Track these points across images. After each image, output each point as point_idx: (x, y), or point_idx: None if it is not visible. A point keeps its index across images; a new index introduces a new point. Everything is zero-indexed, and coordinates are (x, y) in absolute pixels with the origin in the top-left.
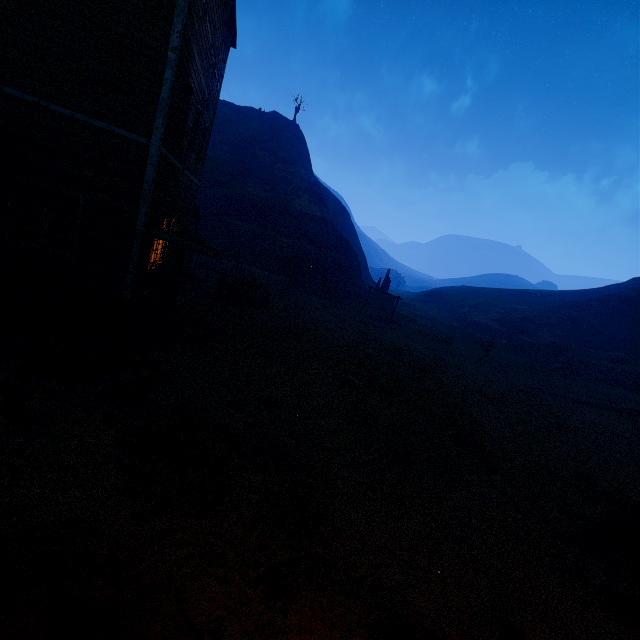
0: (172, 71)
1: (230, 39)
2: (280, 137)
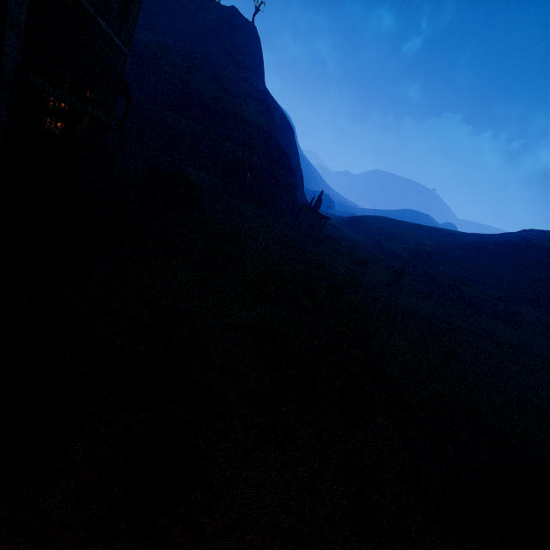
0: None
1: None
2: (236, 37)
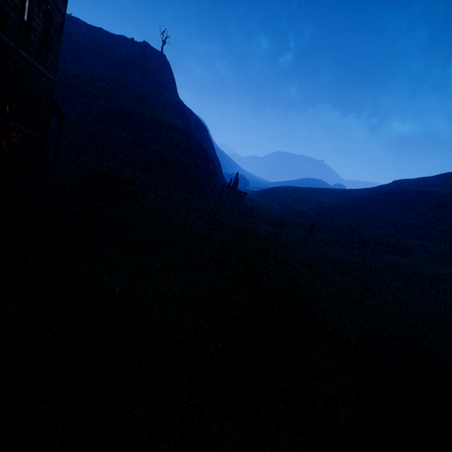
0: None
1: None
2: (150, 64)
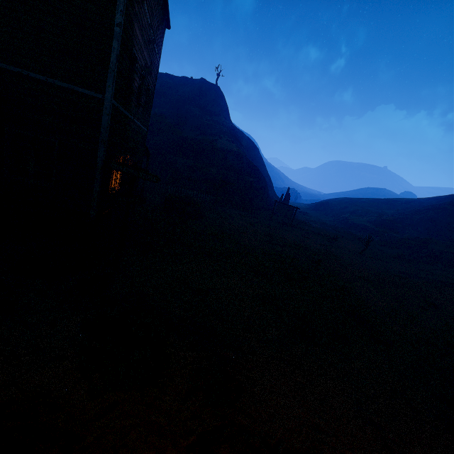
0: (118, 41)
1: (165, 22)
2: (206, 96)
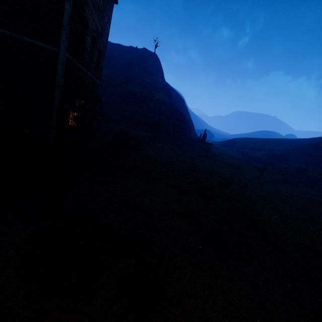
0: (69, 4)
1: None
2: (147, 61)
